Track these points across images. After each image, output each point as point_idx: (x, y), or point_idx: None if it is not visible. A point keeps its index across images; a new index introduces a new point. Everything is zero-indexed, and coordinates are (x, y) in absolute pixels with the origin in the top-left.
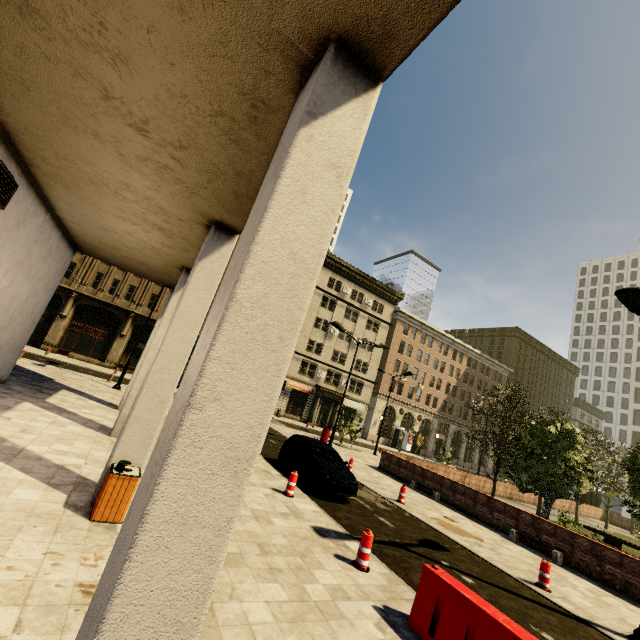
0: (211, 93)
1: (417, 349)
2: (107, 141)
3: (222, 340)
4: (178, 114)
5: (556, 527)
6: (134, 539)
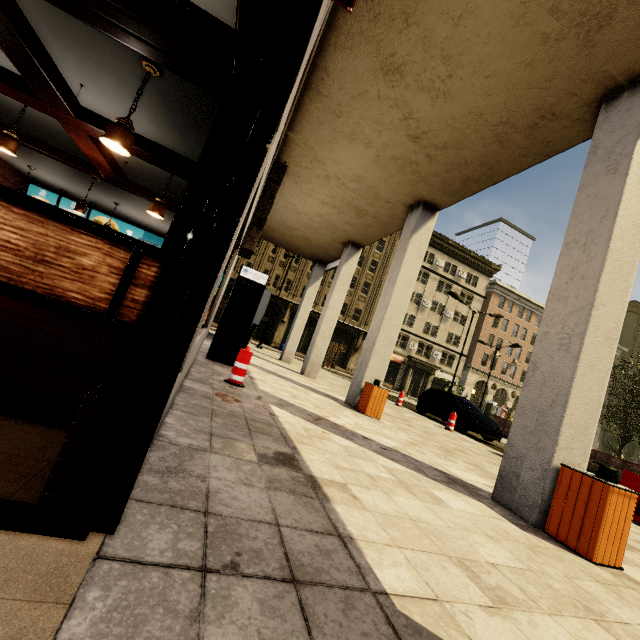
0: (508, 111)
1: (513, 323)
2: (374, 147)
3: (605, 272)
4: (462, 126)
5: None
6: (576, 368)
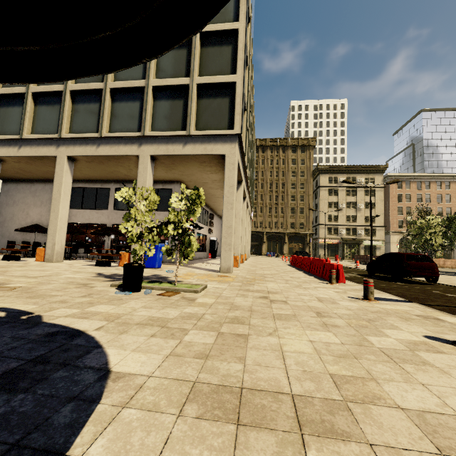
0: None
1: (415, 194)
2: None
3: None
4: None
5: None
6: None
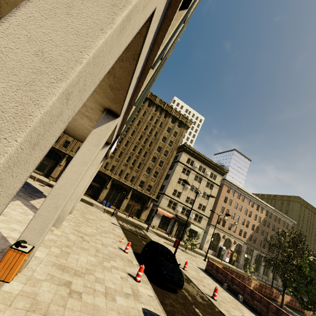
0: None
1: (235, 202)
2: None
3: None
4: None
5: None
6: None
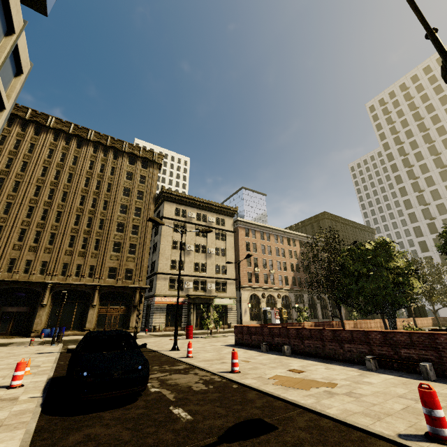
0: None
1: (260, 245)
2: None
3: None
4: None
5: (410, 334)
6: None
